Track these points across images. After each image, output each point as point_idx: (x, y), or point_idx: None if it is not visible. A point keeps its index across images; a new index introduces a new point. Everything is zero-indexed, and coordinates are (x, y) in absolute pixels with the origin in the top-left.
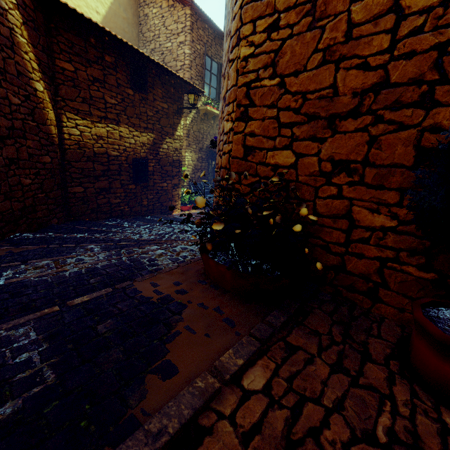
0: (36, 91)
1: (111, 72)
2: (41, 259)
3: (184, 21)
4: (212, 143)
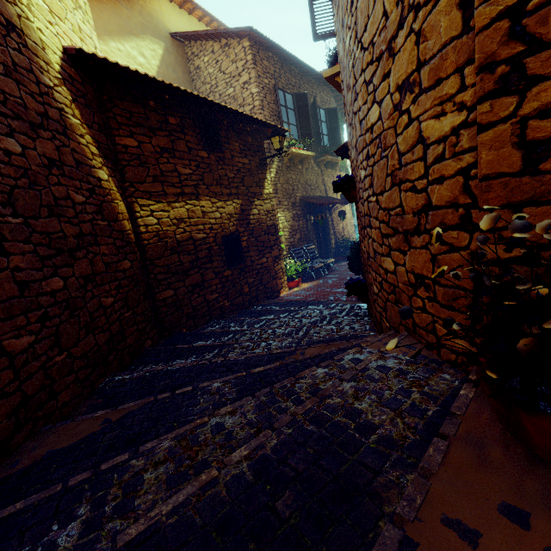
0: (100, 181)
1: (178, 136)
2: (157, 439)
3: (244, 56)
4: (337, 185)
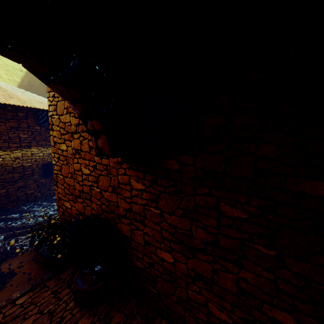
0: None
1: (23, 121)
2: None
3: None
4: None
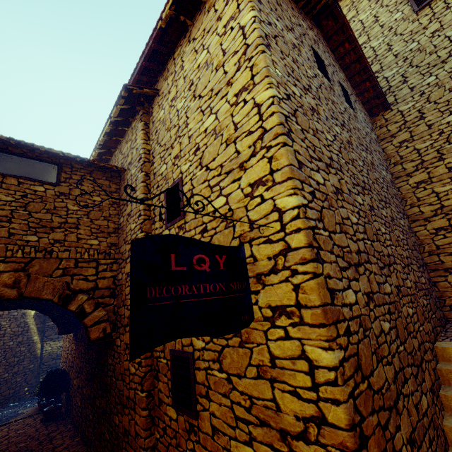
0: (34, 340)
1: None
2: (7, 410)
3: None
4: None
